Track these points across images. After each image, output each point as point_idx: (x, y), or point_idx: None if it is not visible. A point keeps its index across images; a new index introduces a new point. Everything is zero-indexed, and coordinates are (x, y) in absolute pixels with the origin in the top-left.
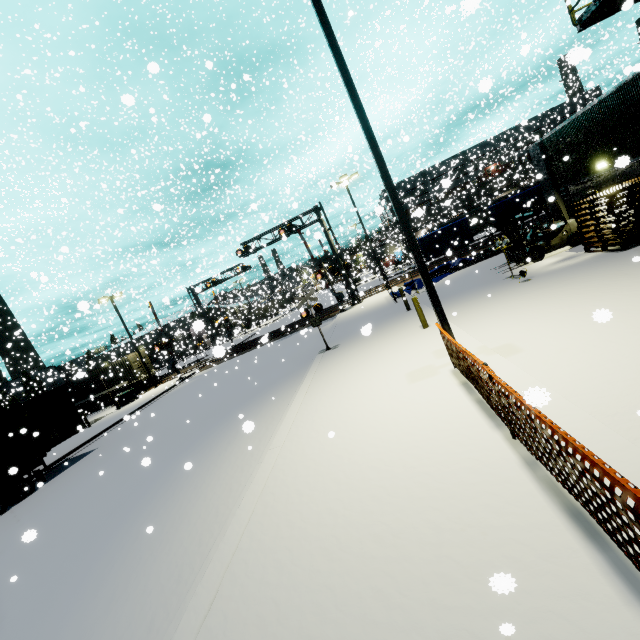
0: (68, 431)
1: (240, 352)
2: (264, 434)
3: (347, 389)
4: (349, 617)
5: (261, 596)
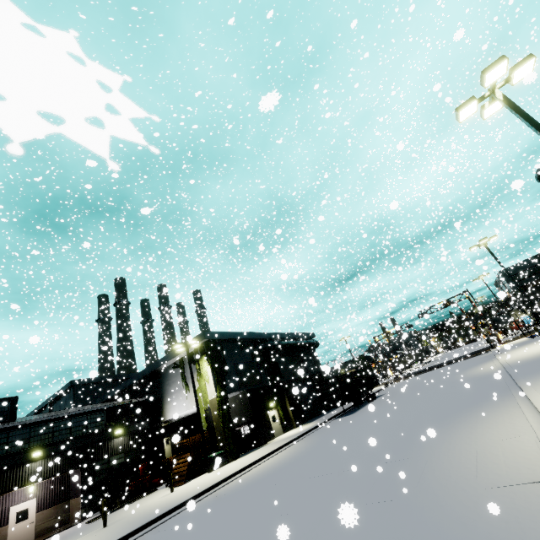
0: (375, 382)
1: (420, 373)
2: (490, 365)
3: (520, 352)
4: (535, 354)
5: (517, 359)
